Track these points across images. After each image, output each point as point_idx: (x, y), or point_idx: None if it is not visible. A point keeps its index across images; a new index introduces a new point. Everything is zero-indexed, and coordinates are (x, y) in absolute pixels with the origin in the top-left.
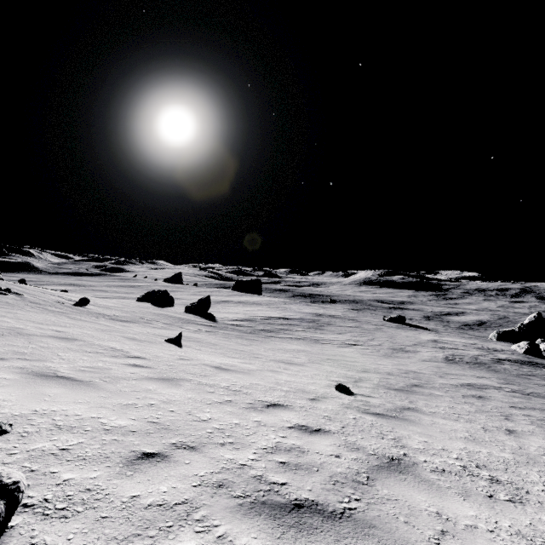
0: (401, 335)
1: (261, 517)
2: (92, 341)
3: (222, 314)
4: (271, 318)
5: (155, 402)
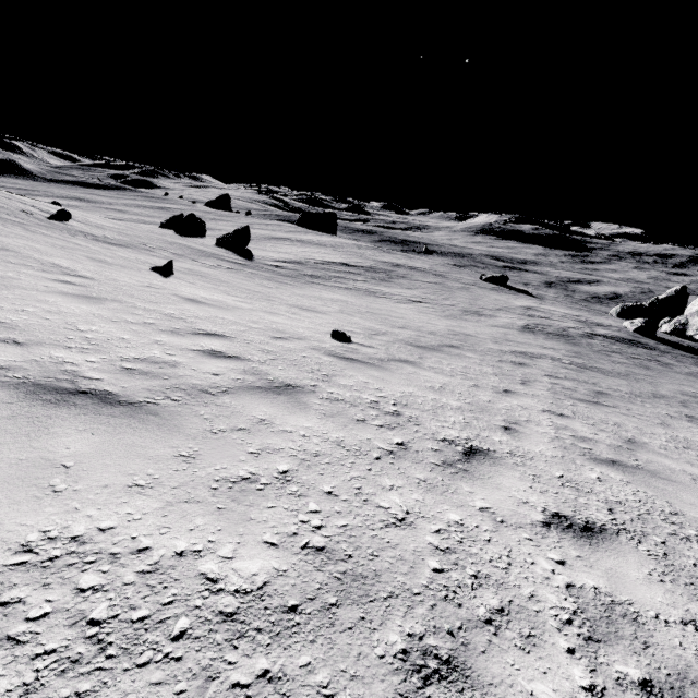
0: (489, 298)
1: (14, 391)
2: (31, 254)
3: (266, 253)
4: (329, 263)
5: (35, 310)
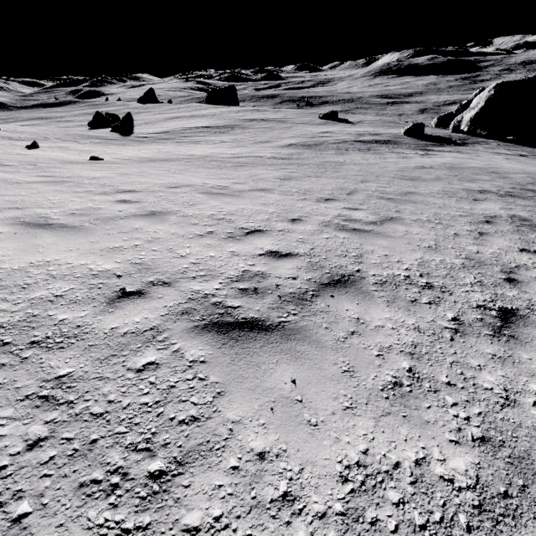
0: (298, 131)
1: None
2: None
3: (147, 130)
4: (193, 128)
5: None
